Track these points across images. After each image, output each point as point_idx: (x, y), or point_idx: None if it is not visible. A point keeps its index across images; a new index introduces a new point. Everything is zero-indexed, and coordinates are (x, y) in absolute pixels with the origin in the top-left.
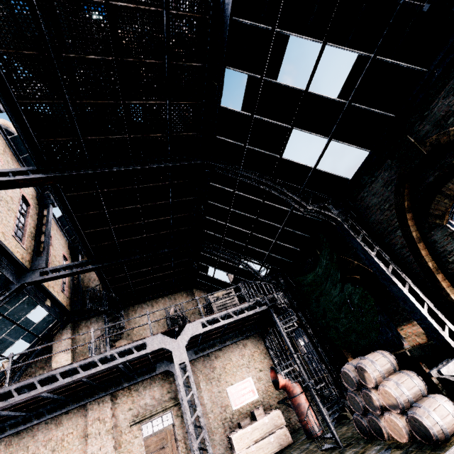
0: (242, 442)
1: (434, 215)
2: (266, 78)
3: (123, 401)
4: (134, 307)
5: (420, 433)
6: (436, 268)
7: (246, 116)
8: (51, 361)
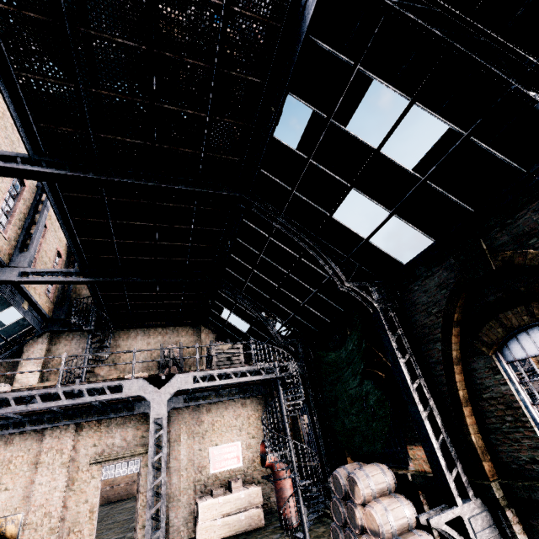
0: (209, 512)
1: (482, 340)
2: (334, 121)
3: (88, 434)
4: (128, 331)
5: None
6: (466, 399)
7: (301, 158)
8: (16, 370)
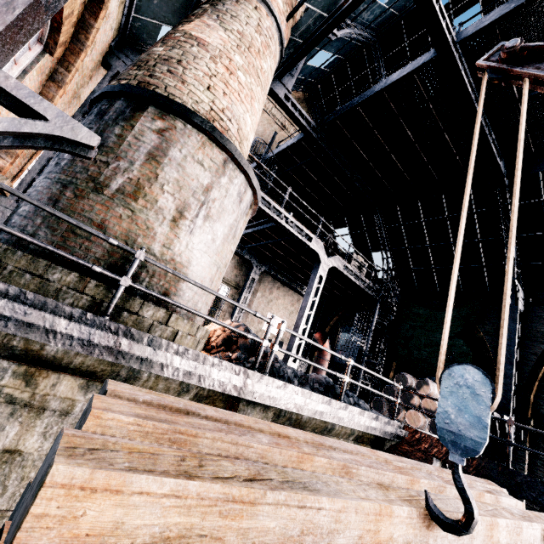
0: None
1: None
2: None
3: None
4: None
5: (434, 429)
6: (539, 379)
7: None
8: None
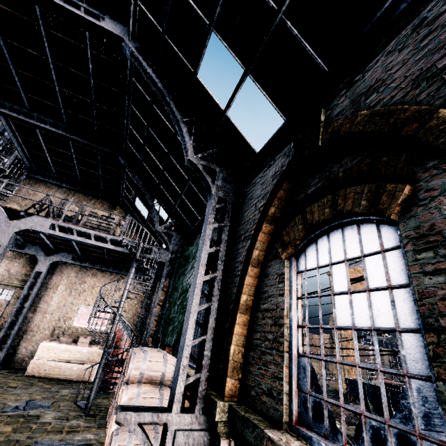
0: (48, 353)
1: (283, 240)
2: None
3: None
4: (50, 186)
5: None
6: (248, 307)
7: None
8: None
